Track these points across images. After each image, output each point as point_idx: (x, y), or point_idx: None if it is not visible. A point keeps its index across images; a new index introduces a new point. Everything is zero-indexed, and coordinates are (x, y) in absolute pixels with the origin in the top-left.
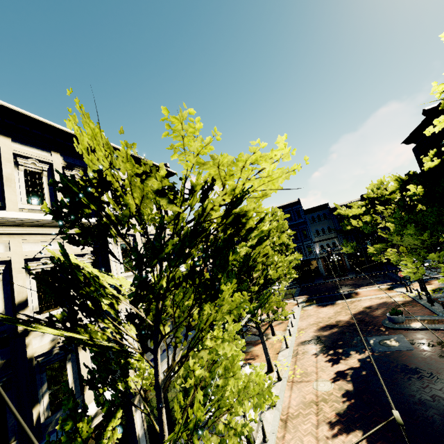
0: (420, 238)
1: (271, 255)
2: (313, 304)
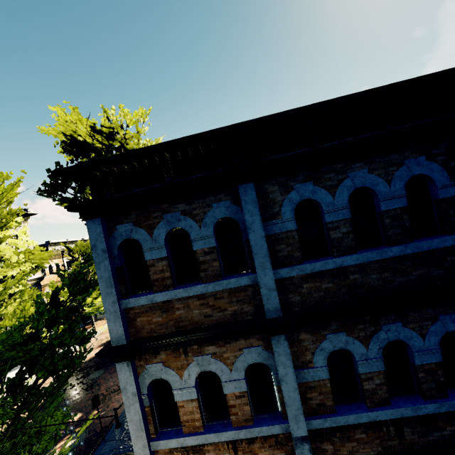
0: None
1: None
2: None
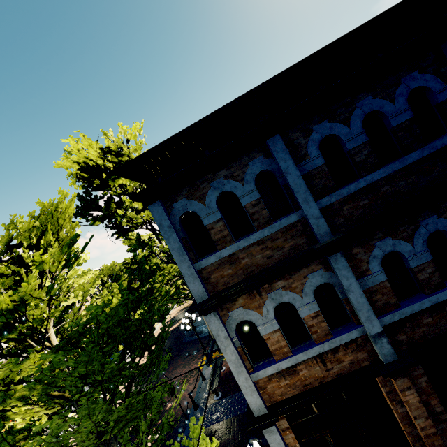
0: None
1: None
2: None
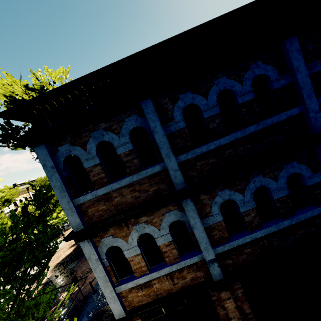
0: None
1: None
2: None
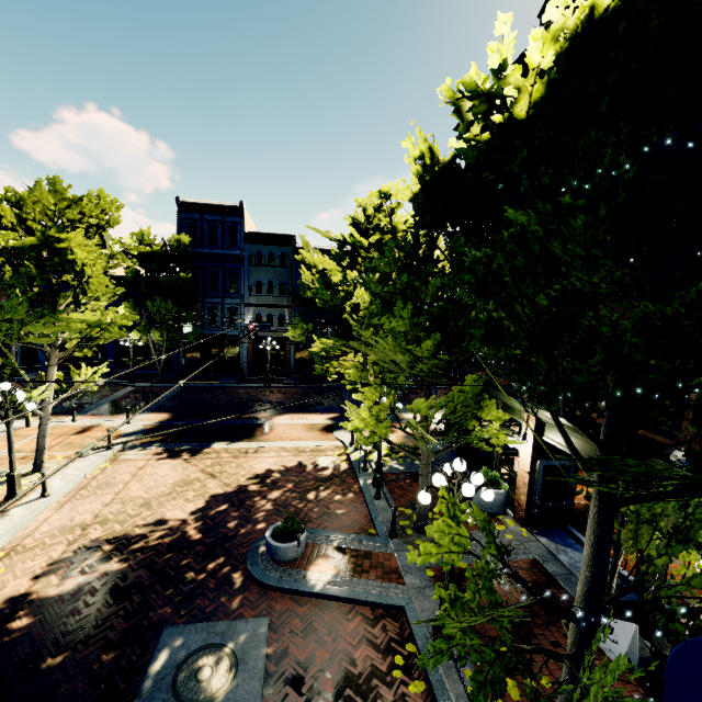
0: (412, 351)
1: None
2: (156, 445)
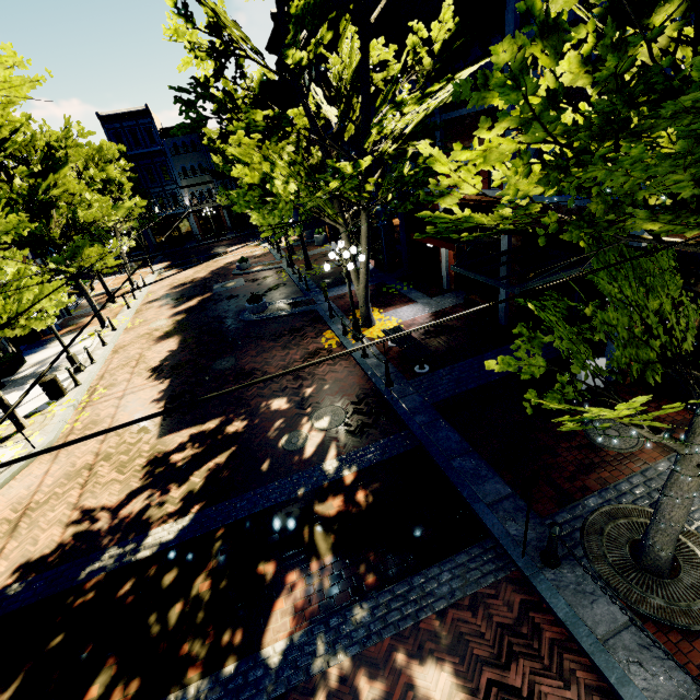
0: None
1: (79, 191)
2: (174, 269)
